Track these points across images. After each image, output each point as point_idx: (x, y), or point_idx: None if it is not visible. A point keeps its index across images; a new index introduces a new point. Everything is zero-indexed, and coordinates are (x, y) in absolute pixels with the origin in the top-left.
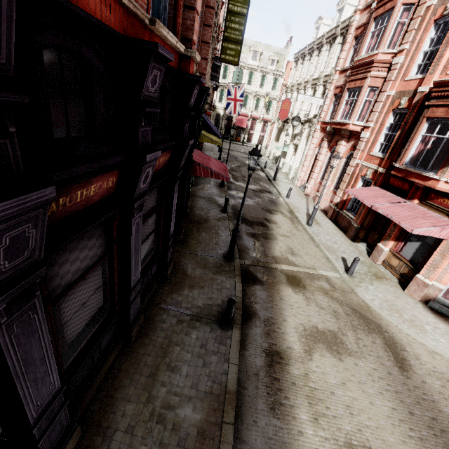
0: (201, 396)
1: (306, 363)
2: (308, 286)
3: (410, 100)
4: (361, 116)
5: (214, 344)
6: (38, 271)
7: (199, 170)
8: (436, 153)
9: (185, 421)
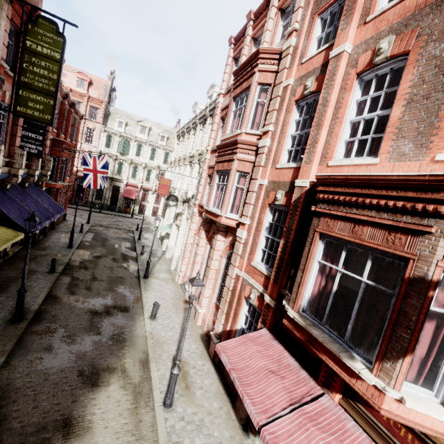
0: None
1: None
2: None
3: (288, 195)
4: (235, 206)
5: None
6: None
7: None
8: (354, 310)
9: None
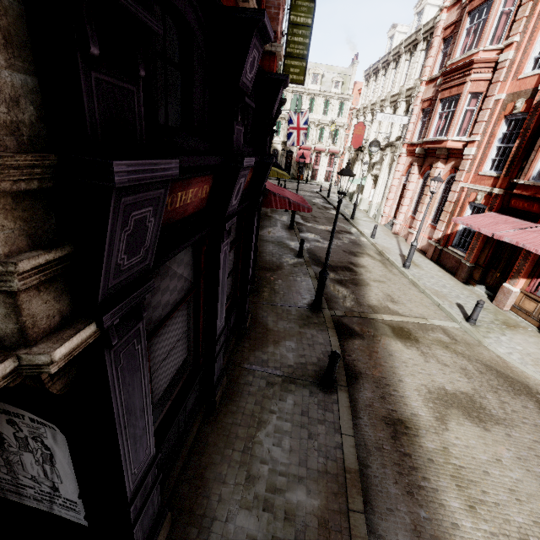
0: (314, 475)
1: (441, 434)
2: (421, 339)
3: (529, 101)
4: (462, 129)
5: (318, 411)
6: (148, 283)
7: (275, 201)
8: None
9: (300, 509)
